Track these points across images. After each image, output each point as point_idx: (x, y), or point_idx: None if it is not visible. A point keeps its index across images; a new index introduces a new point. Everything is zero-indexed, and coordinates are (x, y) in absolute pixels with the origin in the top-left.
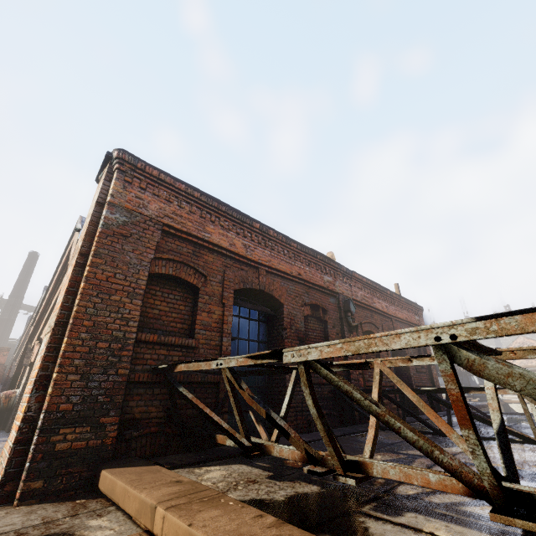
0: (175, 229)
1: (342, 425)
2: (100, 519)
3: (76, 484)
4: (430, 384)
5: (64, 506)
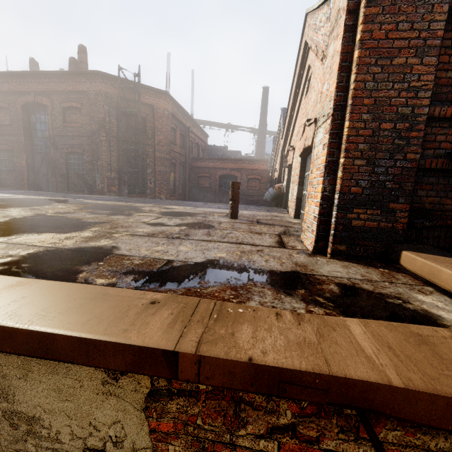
0: None
1: None
2: (426, 297)
3: (371, 255)
4: None
5: (370, 270)
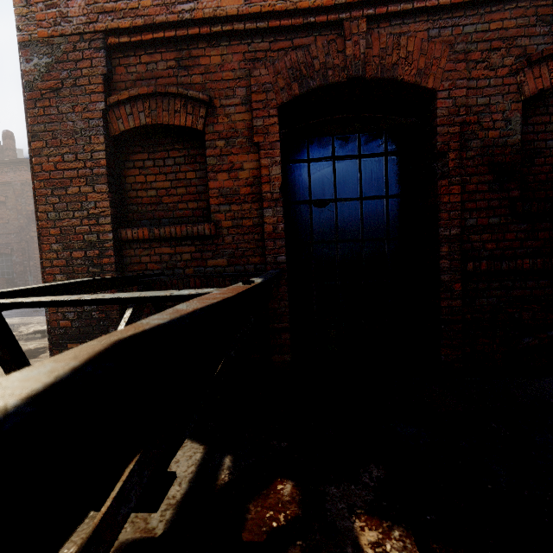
0: (127, 31)
1: None
2: None
3: None
4: None
5: None
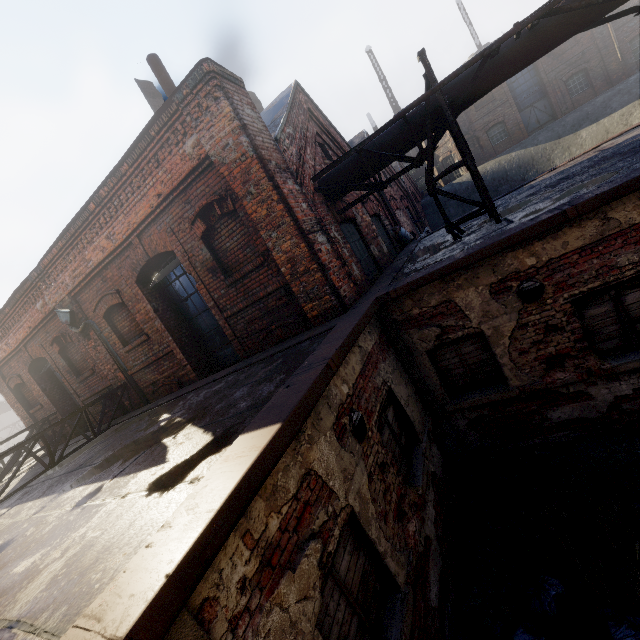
0: None
1: (128, 412)
2: None
3: None
4: (283, 281)
5: None
